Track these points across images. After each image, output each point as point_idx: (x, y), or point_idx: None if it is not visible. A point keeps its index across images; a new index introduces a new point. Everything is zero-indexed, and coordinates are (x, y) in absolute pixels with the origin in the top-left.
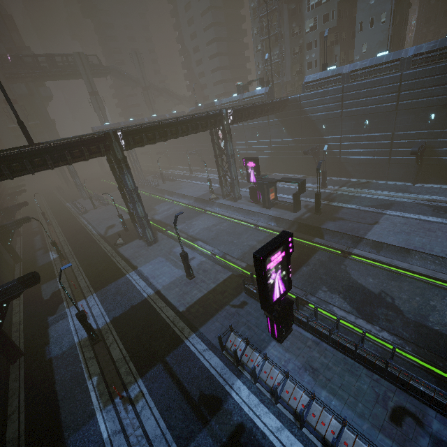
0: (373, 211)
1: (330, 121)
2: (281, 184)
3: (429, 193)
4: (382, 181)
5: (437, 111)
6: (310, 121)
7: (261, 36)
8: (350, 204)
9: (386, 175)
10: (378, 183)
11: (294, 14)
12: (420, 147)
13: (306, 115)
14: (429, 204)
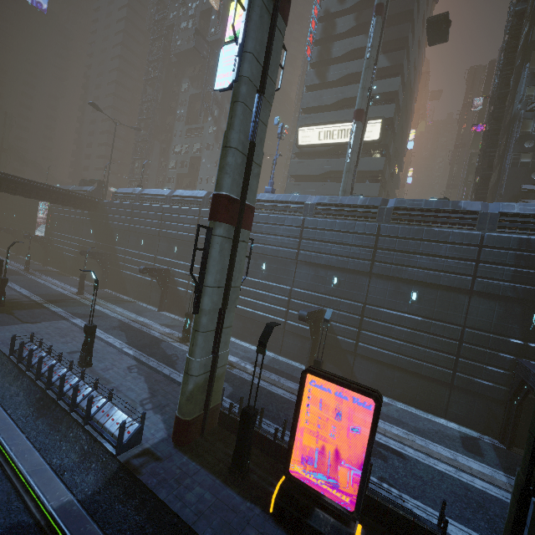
0: (62, 316)
1: (122, 233)
2: (52, 283)
3: (151, 318)
4: (143, 304)
5: (180, 244)
6: (111, 228)
7: (135, 156)
8: (61, 308)
9: (149, 298)
10: (137, 304)
11: (164, 152)
12: (149, 267)
13: (108, 221)
14: (126, 323)
